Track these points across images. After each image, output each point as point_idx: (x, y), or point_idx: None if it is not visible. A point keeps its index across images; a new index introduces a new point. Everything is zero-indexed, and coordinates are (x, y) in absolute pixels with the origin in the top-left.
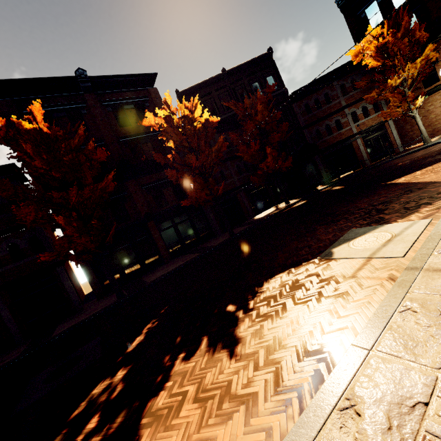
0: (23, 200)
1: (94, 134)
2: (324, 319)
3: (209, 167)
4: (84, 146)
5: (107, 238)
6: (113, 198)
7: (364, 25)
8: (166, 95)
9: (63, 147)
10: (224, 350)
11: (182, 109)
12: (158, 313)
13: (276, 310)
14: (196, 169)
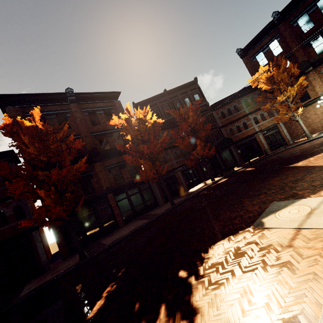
0: (15, 177)
1: (74, 130)
2: (276, 290)
3: (156, 153)
4: (66, 138)
5: (76, 208)
6: (83, 176)
7: (256, 65)
8: (127, 105)
9: (51, 138)
10: (183, 321)
11: (138, 114)
12: (116, 276)
13: (226, 277)
14: (145, 155)
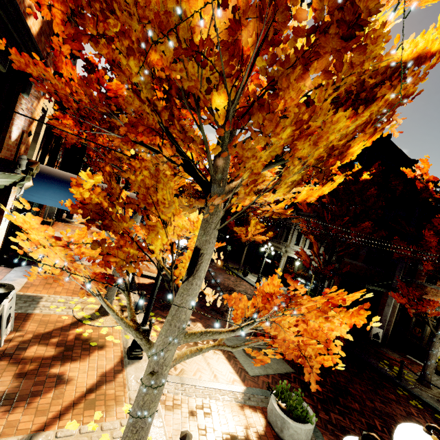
0: None
1: None
2: None
3: None
4: None
5: None
6: None
7: None
8: None
9: None
10: None
11: None
12: None
13: None
14: None
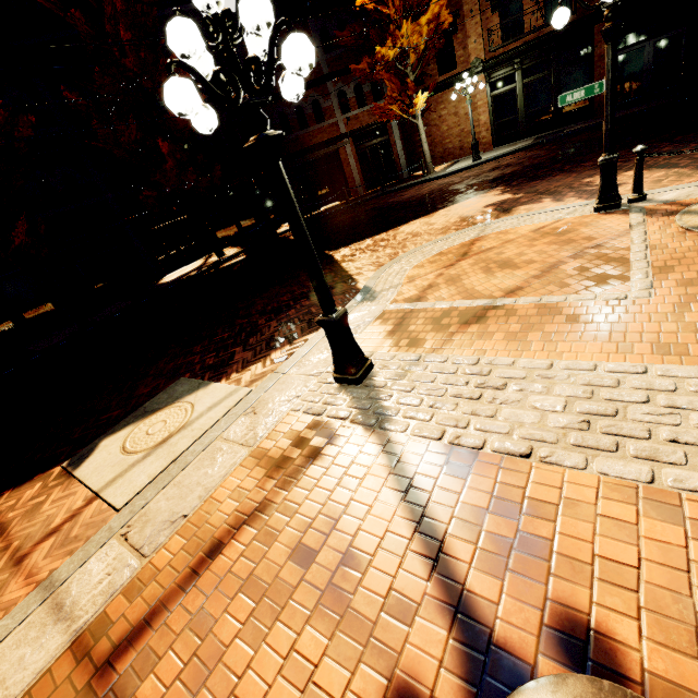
0: None
1: None
2: None
3: None
4: None
5: None
6: None
7: None
8: None
9: None
10: None
11: None
12: None
13: None
14: None
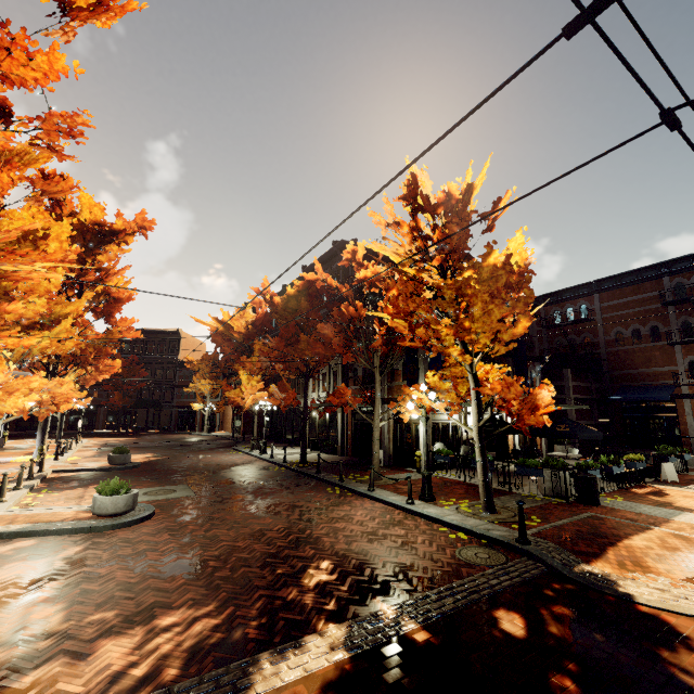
0: None
1: None
2: None
3: None
4: None
5: None
6: None
7: None
8: None
9: None
10: None
11: None
12: None
13: None
14: None
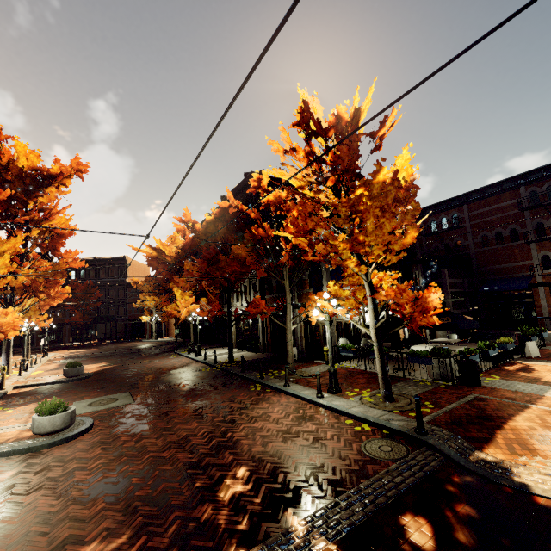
0: None
1: None
2: None
3: None
4: None
5: None
6: None
7: None
8: None
9: None
10: None
11: None
12: None
13: None
14: None
